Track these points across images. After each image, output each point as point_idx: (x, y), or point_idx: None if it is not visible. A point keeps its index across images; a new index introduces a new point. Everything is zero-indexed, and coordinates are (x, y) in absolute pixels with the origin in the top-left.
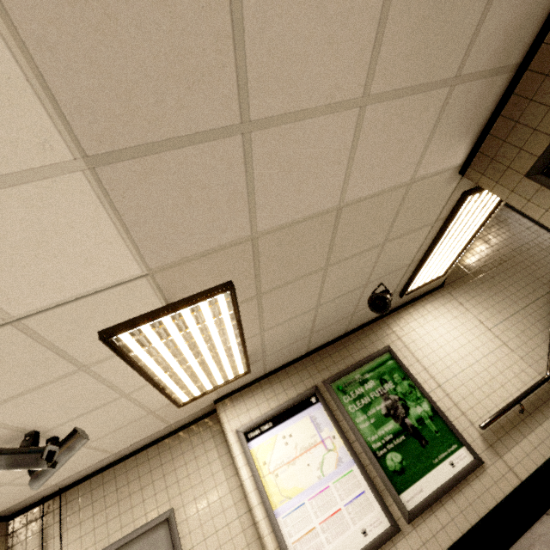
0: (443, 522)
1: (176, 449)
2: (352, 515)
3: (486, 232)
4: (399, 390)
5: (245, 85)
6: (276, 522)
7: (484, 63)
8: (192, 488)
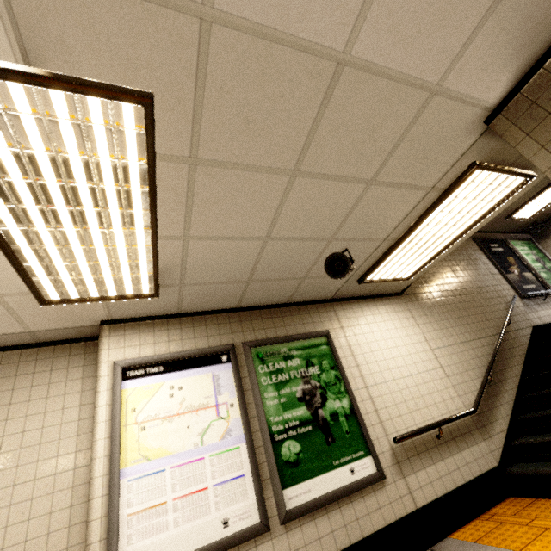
0: (322, 532)
1: (27, 366)
2: (219, 499)
3: (456, 263)
4: (323, 378)
5: None
6: (117, 483)
7: None
8: (27, 418)
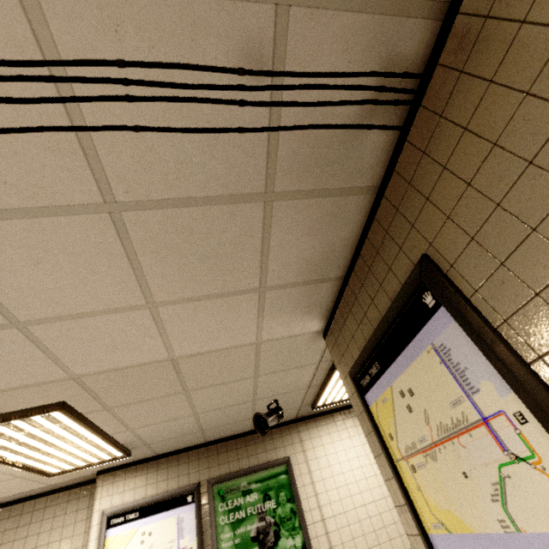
0: None
1: (50, 511)
2: None
3: None
4: (278, 513)
5: (2, 306)
6: None
7: (292, 278)
8: None
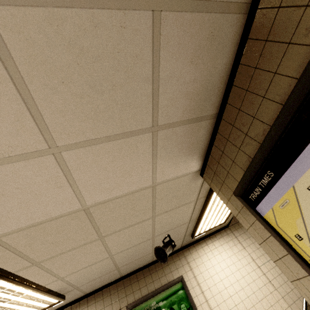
0: None
1: None
2: None
3: None
4: None
5: None
6: None
7: (179, 116)
8: None
